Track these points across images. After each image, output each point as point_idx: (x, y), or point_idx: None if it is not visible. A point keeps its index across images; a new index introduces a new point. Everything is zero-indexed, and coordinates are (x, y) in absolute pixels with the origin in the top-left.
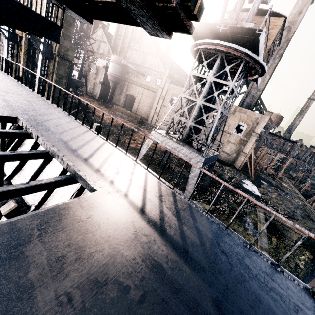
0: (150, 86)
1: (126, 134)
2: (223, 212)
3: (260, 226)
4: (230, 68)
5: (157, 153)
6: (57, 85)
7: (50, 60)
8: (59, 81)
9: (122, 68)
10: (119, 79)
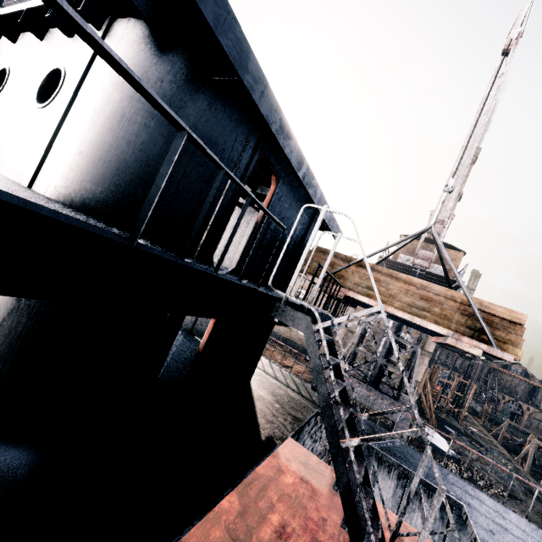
0: None
1: None
2: None
3: None
4: None
5: None
6: None
7: None
8: None
9: None
10: None
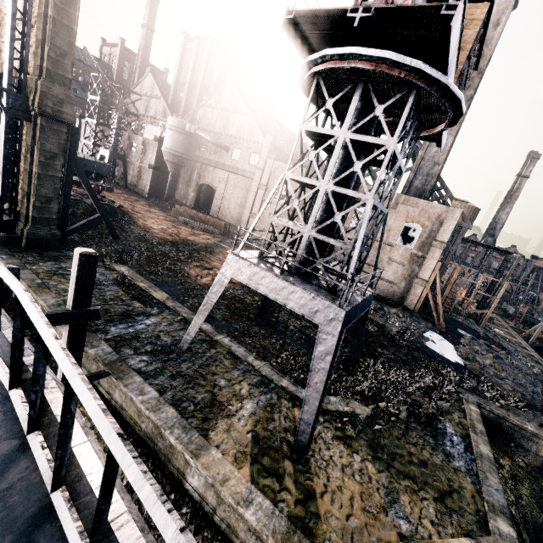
0: (240, 167)
1: (194, 258)
2: (395, 417)
3: (476, 443)
4: (384, 115)
5: (254, 293)
6: (44, 171)
7: (27, 123)
8: (47, 164)
9: (188, 139)
10: (183, 159)
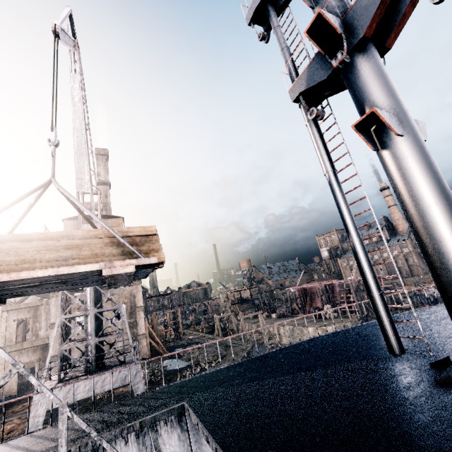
0: None
1: None
2: None
3: None
4: None
5: None
6: None
7: None
8: None
9: None
10: None
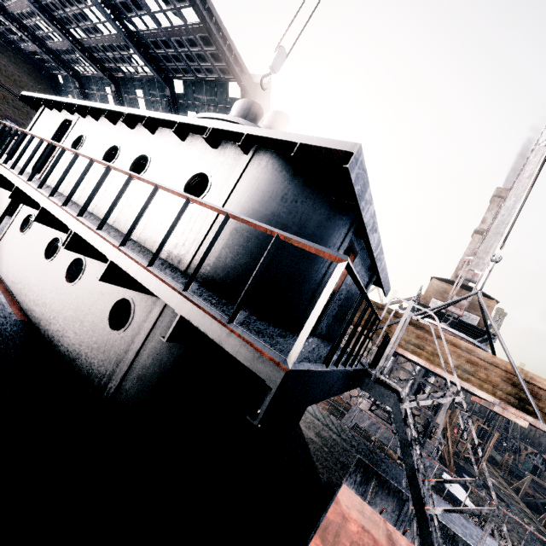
0: None
1: None
2: None
3: None
4: None
5: None
6: None
7: None
8: None
9: None
10: None
